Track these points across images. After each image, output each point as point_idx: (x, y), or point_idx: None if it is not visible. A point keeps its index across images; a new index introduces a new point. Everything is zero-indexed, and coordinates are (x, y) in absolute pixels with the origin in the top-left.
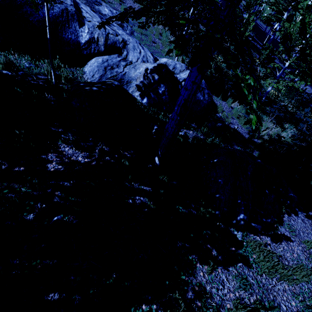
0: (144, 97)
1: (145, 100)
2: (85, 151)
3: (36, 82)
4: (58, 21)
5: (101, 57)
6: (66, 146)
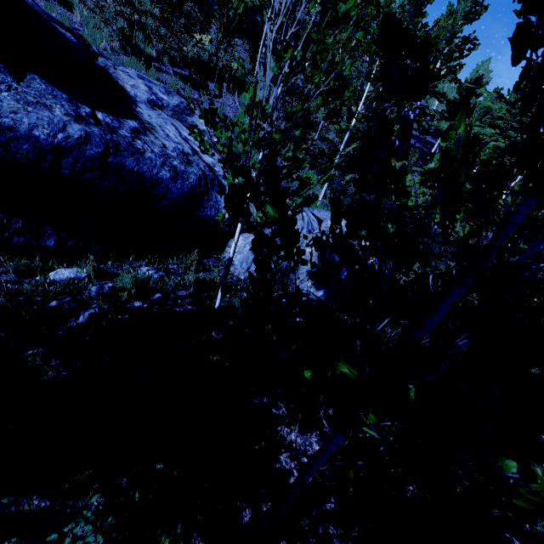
0: (320, 288)
1: (321, 291)
2: (313, 430)
3: (182, 308)
4: (194, 195)
5: (251, 234)
6: (288, 431)
